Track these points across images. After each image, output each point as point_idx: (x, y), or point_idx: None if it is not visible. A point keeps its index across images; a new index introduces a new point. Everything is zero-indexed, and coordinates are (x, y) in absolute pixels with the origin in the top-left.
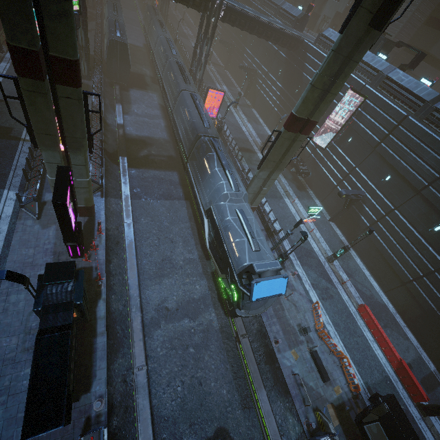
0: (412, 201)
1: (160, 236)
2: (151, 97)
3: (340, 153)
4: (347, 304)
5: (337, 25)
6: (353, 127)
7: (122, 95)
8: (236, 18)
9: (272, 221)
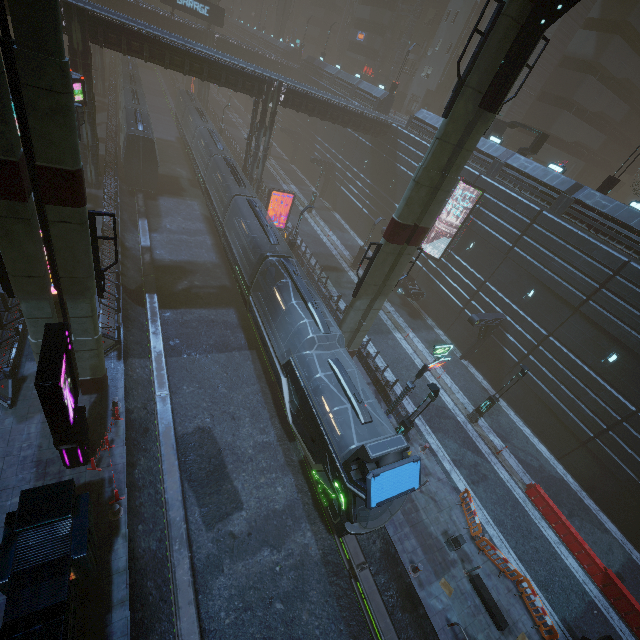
0: (570, 323)
1: (214, 411)
2: (190, 206)
3: (461, 264)
4: (509, 486)
5: (430, 104)
6: (473, 229)
7: (148, 206)
8: (301, 103)
9: (381, 368)
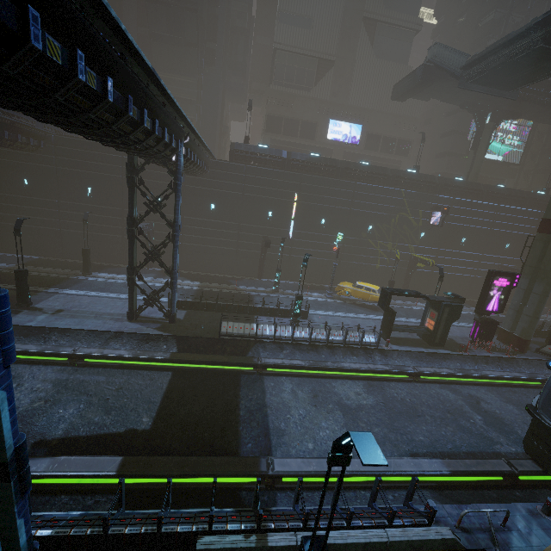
0: None
1: None
2: None
3: None
4: None
5: None
6: None
7: None
8: None
9: None
